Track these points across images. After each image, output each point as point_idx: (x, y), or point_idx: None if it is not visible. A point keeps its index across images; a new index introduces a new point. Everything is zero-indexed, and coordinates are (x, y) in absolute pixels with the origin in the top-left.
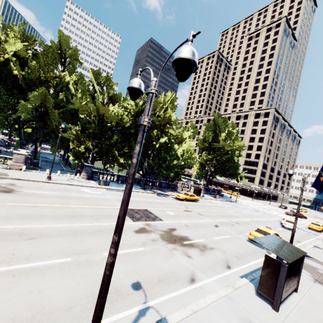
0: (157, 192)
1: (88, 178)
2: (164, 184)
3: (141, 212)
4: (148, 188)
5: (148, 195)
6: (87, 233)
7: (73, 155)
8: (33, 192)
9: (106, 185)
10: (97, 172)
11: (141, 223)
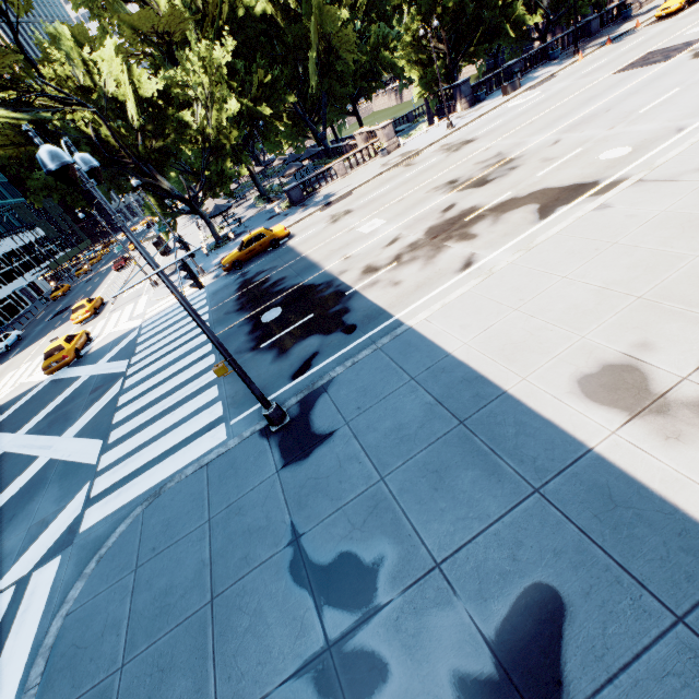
0: (604, 41)
1: (471, 105)
2: (596, 22)
3: (651, 57)
4: (572, 53)
5: (598, 53)
6: (644, 88)
7: (421, 87)
8: (483, 132)
9: (517, 90)
10: (476, 87)
11: (680, 56)
